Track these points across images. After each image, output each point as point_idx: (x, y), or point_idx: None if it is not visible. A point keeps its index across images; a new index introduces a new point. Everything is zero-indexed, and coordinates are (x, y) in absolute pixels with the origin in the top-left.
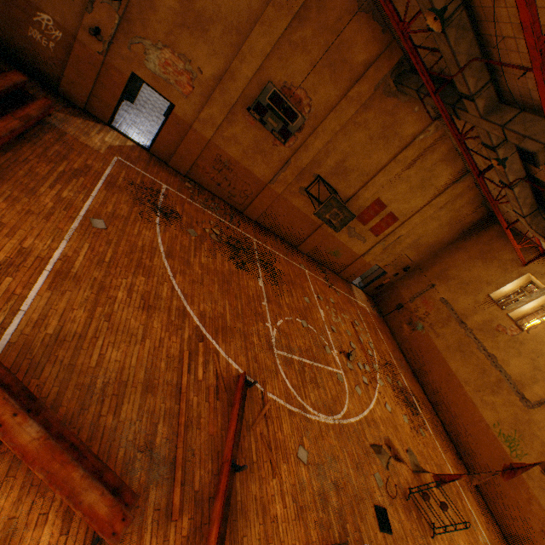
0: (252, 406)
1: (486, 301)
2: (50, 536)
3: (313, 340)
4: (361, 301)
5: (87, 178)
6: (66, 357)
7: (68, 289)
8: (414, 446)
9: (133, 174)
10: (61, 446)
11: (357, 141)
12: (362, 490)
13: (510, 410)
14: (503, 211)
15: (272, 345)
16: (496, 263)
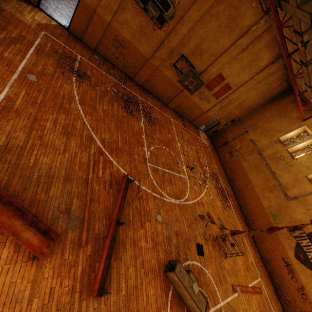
0: (131, 193)
1: (276, 142)
2: (8, 253)
3: (172, 159)
4: (203, 139)
5: (22, 45)
6: (13, 159)
7: (12, 118)
8: (222, 216)
9: (56, 45)
10: (7, 208)
11: (210, 29)
12: (190, 236)
13: (277, 201)
14: (298, 85)
15: (146, 160)
16: (287, 119)
